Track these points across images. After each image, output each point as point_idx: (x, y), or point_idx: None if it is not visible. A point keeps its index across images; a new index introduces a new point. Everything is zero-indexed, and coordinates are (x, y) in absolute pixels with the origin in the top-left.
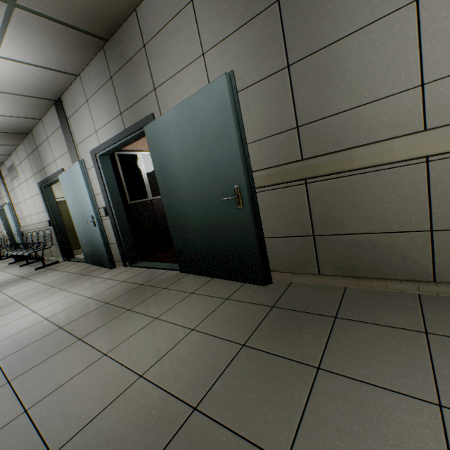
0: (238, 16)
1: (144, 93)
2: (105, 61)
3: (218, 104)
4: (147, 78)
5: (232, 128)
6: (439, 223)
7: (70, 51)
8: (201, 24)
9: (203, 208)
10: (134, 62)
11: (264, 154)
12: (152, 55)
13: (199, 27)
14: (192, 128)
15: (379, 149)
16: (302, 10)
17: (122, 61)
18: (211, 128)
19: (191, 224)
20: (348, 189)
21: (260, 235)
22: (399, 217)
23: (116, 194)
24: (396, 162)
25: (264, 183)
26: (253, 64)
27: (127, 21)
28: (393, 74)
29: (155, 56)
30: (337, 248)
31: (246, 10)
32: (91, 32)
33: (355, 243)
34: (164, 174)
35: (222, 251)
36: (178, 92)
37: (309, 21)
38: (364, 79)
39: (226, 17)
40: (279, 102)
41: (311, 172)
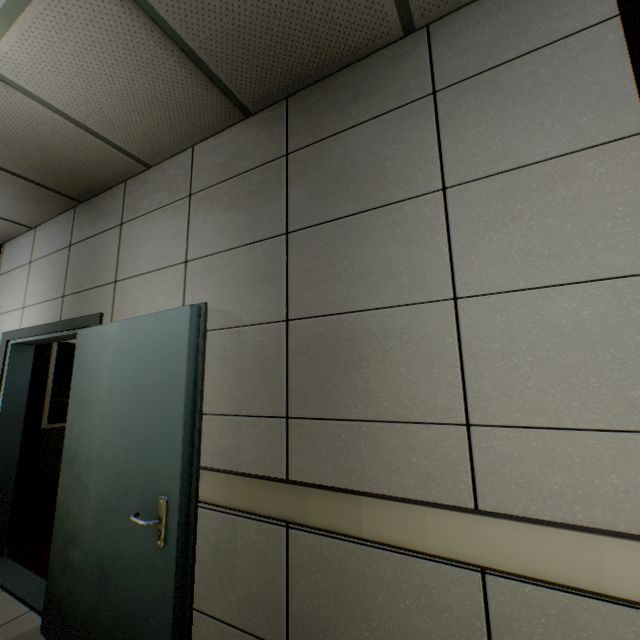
0: (238, 233)
1: (102, 280)
2: (72, 223)
3: (173, 344)
4: (112, 263)
5: (181, 390)
6: None
7: (20, 200)
8: (193, 226)
9: (110, 511)
10: (104, 238)
11: (234, 442)
12: (128, 238)
13: (190, 228)
14: (133, 362)
15: (403, 515)
16: (314, 256)
17: (91, 231)
18: (156, 376)
19: (86, 534)
20: (353, 570)
21: (185, 620)
22: None
23: (17, 411)
24: (431, 555)
25: (220, 498)
26: (244, 299)
27: (113, 189)
28: (426, 390)
29: (130, 241)
30: None
31: (248, 230)
32: (54, 188)
33: None
34: (79, 418)
35: (114, 624)
36: (143, 297)
37: (321, 272)
38: (386, 380)
39: (223, 229)
40: (268, 366)
41: (295, 511)
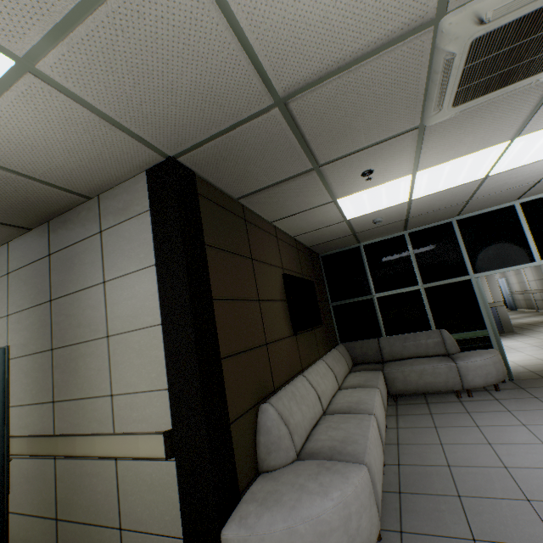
0: (31, 299)
1: None
2: None
3: None
4: None
5: None
6: (124, 521)
7: None
8: (11, 293)
9: None
10: None
11: (33, 419)
12: None
13: (9, 294)
14: None
15: (89, 441)
16: (62, 314)
17: None
18: None
19: None
20: (79, 472)
21: (5, 518)
22: (105, 510)
23: None
24: (97, 457)
25: (26, 450)
26: (35, 338)
27: None
28: (100, 381)
29: None
30: (71, 538)
31: (35, 297)
32: None
33: (82, 534)
34: None
35: None
36: None
37: (65, 323)
38: (88, 377)
39: (24, 296)
40: (46, 375)
41: (54, 450)
